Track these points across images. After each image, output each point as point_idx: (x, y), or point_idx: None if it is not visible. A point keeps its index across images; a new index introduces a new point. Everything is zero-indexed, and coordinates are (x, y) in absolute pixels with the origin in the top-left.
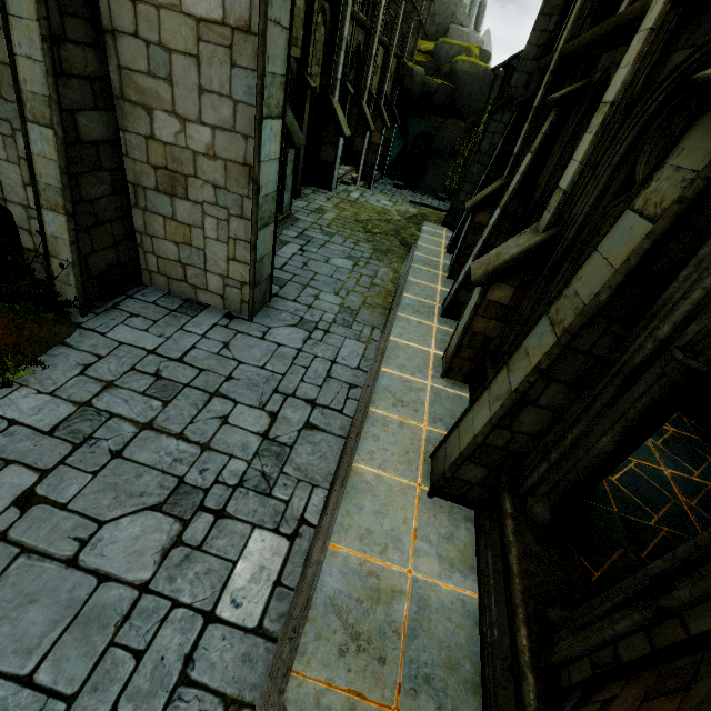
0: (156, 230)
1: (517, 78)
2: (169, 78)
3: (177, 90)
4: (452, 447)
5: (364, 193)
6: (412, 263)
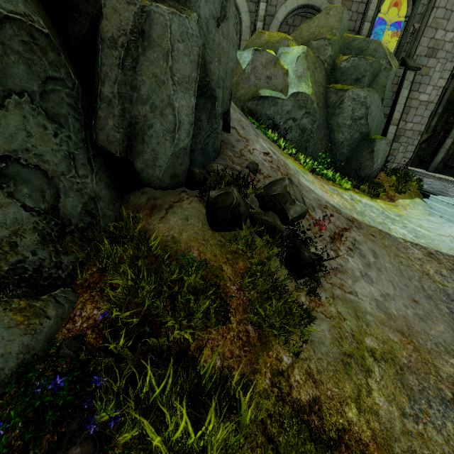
0: None
1: None
2: (407, 113)
3: (408, 116)
4: None
5: None
6: None
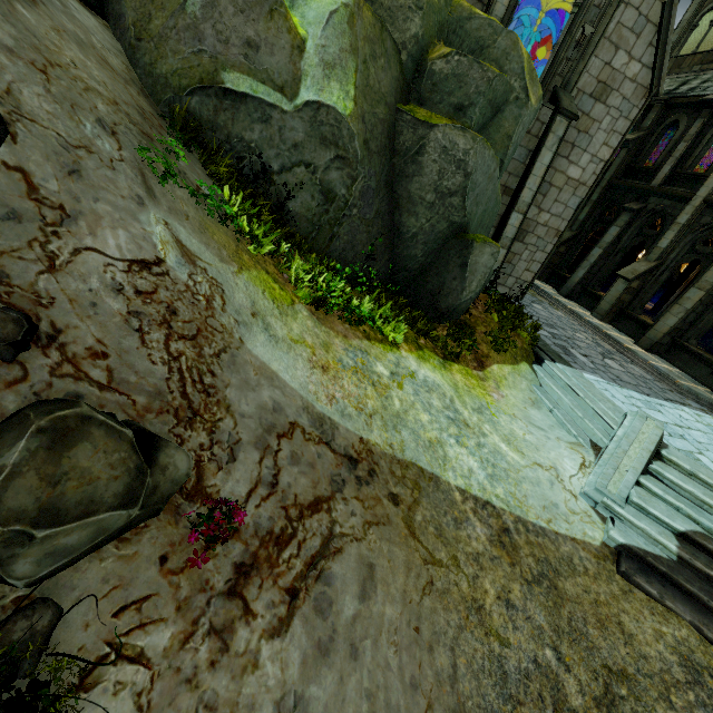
0: None
1: None
2: (545, 194)
3: (545, 199)
4: (654, 334)
5: None
6: None
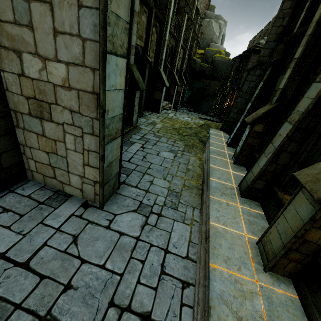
0: (32, 143)
1: (263, 52)
2: (30, 24)
3: (37, 34)
4: None
5: (176, 114)
6: (210, 154)
